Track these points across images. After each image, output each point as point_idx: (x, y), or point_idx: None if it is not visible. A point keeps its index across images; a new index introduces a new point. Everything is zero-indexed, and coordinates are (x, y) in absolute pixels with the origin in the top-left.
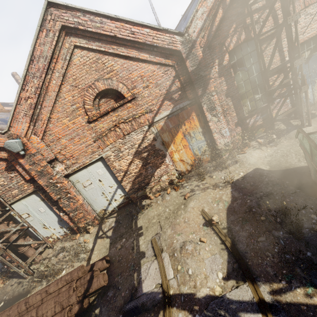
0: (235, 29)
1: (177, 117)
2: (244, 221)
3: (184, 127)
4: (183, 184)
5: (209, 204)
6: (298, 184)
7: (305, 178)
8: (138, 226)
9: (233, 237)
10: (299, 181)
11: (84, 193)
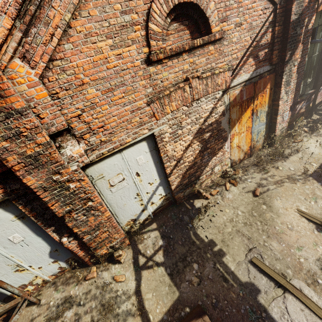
0: None
1: (255, 85)
2: None
3: (255, 101)
4: (241, 176)
5: (303, 202)
6: None
7: None
8: (206, 240)
9: None
10: None
11: (108, 197)
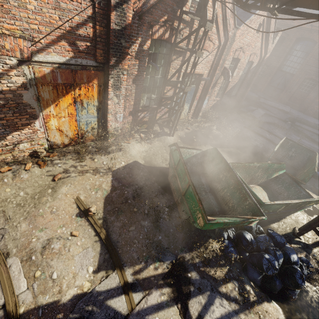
0: (165, 22)
1: (74, 74)
2: (120, 211)
3: (78, 90)
4: (53, 160)
5: (87, 191)
6: (160, 181)
7: (164, 177)
8: None
9: (107, 227)
10: (161, 179)
11: None
